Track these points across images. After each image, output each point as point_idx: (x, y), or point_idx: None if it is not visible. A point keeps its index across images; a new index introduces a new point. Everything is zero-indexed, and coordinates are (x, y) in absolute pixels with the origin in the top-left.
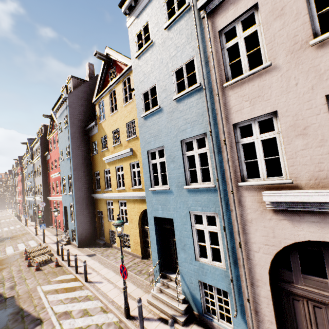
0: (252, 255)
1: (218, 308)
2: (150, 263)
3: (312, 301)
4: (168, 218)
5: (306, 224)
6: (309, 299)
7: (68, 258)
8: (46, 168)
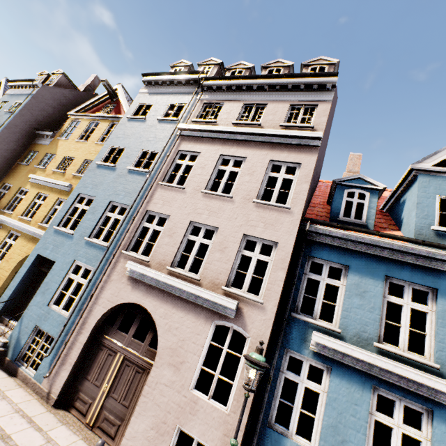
0: (94, 307)
1: (36, 355)
2: None
3: (110, 350)
4: (52, 262)
5: (138, 291)
6: (110, 349)
7: None
8: None
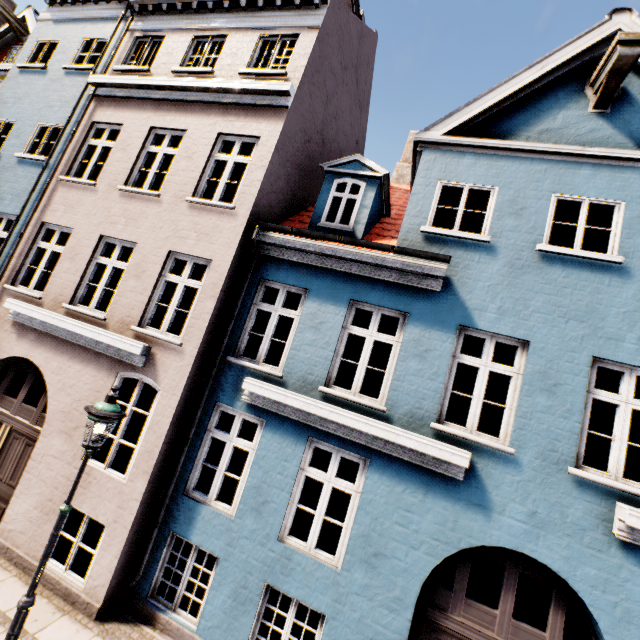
0: None
1: None
2: None
3: None
4: None
5: (26, 340)
6: None
7: None
8: None
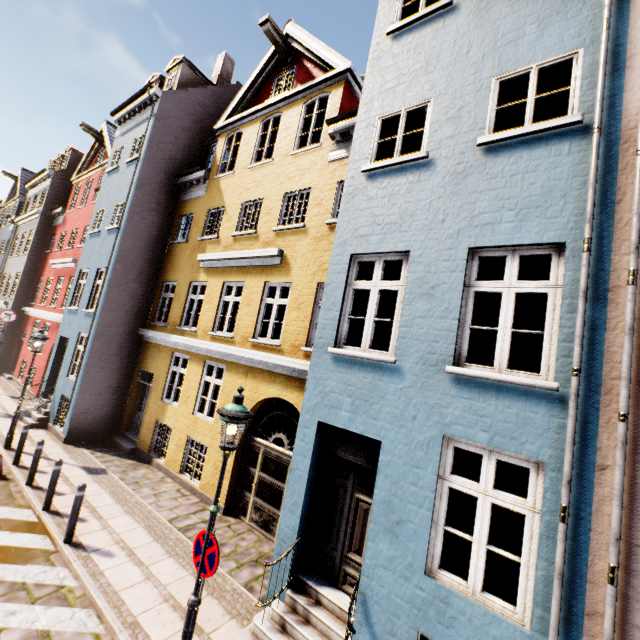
0: None
1: None
2: (245, 532)
3: None
4: (360, 437)
5: None
6: None
7: (34, 463)
8: (44, 243)
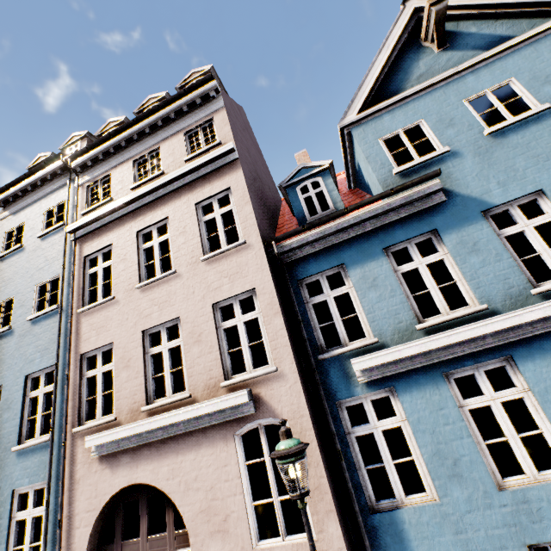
0: (73, 536)
1: None
2: None
3: None
4: None
5: (122, 467)
6: None
7: None
8: None
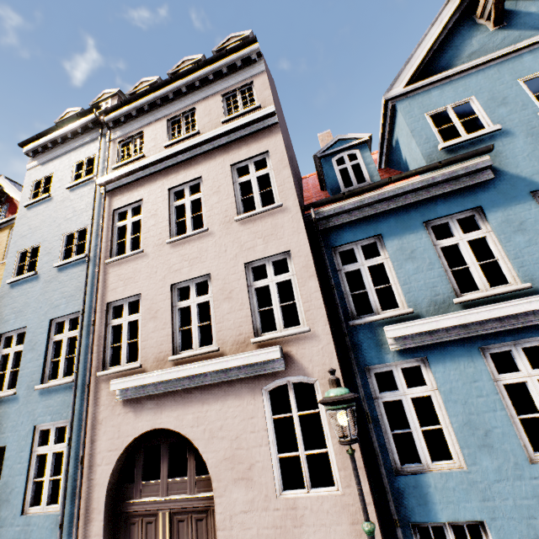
0: (94, 473)
1: None
2: None
3: (146, 517)
4: (3, 449)
5: (146, 412)
6: (144, 515)
7: None
8: None
